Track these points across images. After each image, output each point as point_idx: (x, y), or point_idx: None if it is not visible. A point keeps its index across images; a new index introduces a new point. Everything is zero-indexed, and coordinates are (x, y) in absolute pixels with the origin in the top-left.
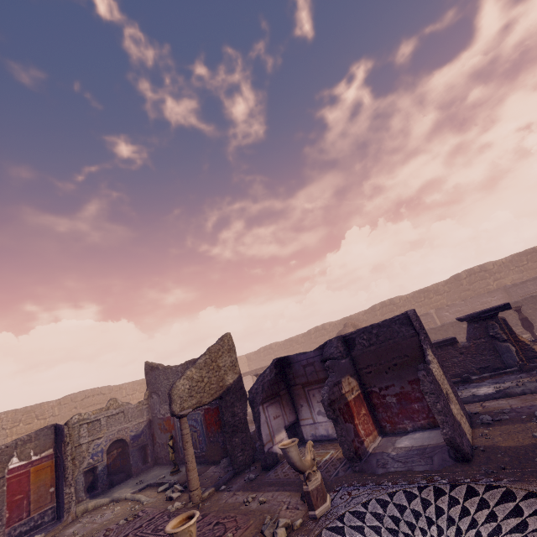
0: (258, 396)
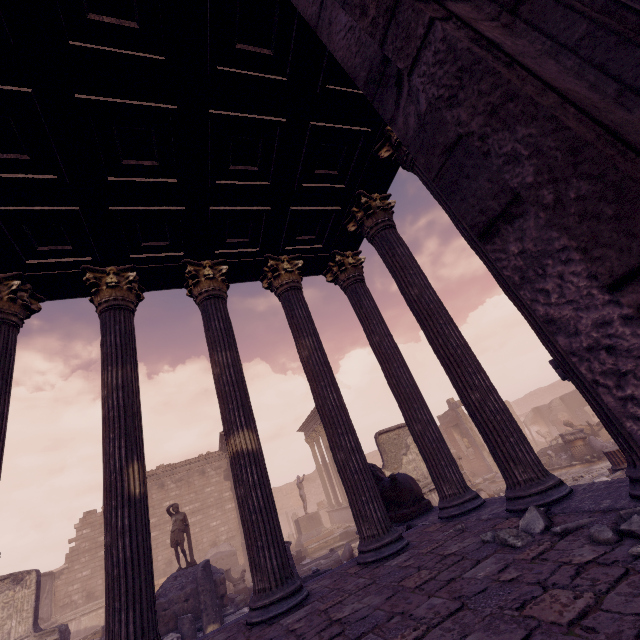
0: (527, 423)
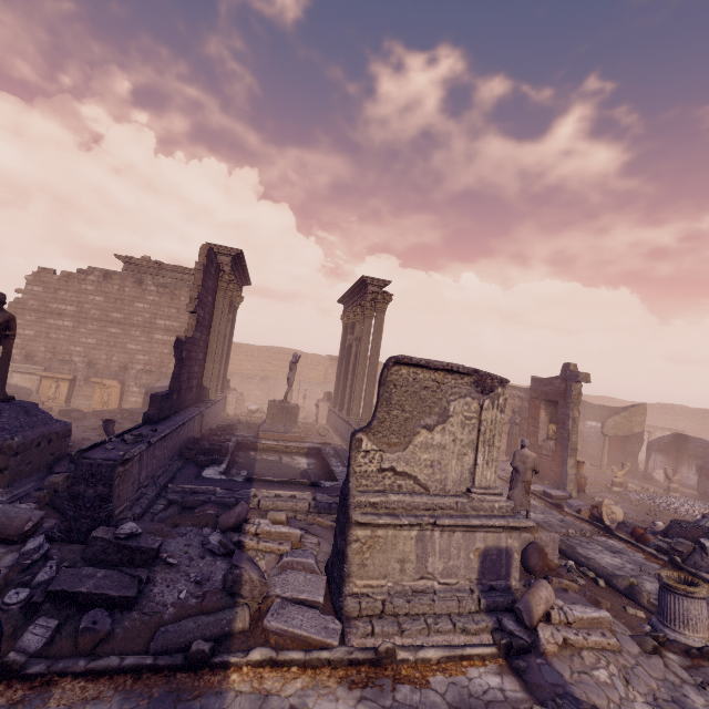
0: (653, 446)
